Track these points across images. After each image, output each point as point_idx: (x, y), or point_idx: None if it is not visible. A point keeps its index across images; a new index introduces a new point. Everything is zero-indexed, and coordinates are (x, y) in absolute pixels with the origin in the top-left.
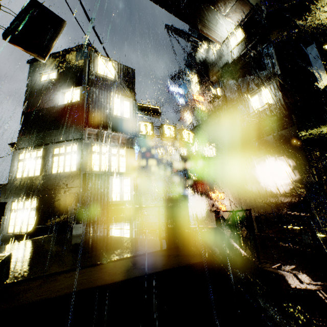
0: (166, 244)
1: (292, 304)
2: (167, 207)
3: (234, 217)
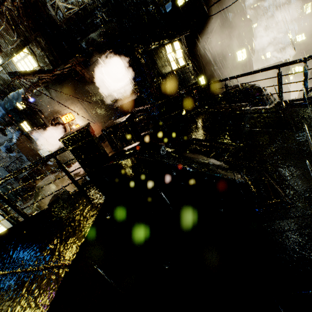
0: (99, 189)
1: (212, 159)
2: (76, 150)
3: (126, 127)
